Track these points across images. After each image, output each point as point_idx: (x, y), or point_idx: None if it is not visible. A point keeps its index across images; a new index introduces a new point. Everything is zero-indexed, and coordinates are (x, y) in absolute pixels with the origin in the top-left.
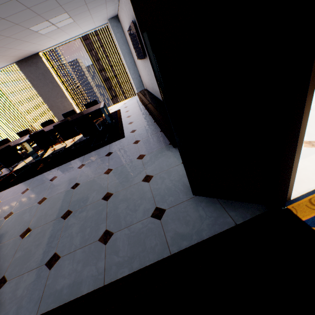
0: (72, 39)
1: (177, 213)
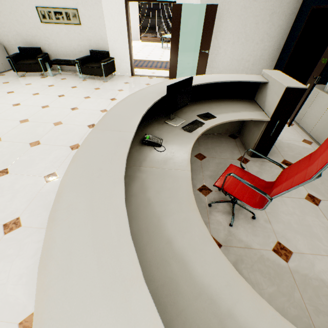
0: None
1: None
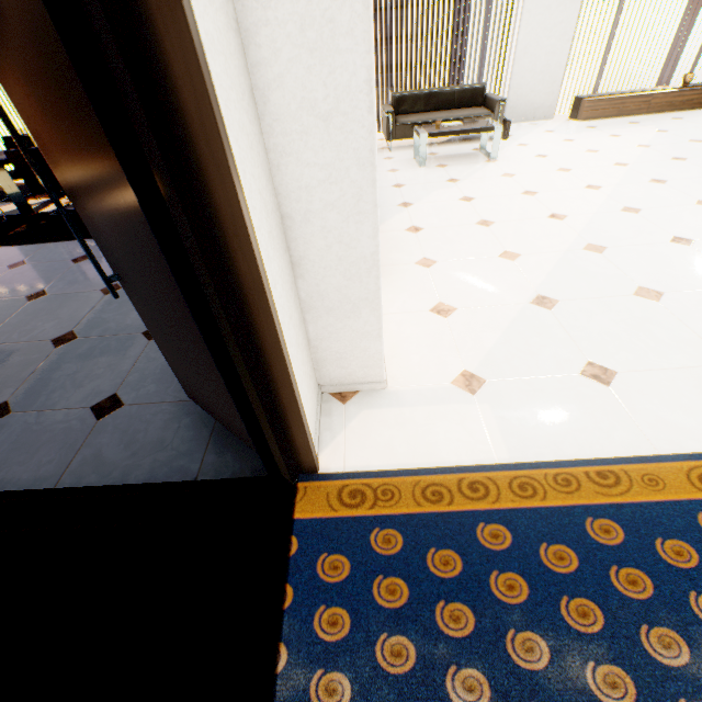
0: None
1: (133, 420)
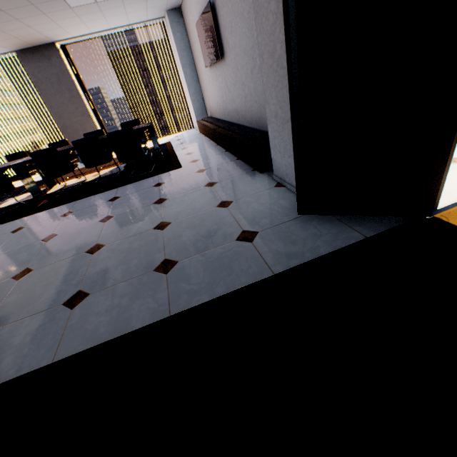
0: (109, 32)
1: (277, 234)
